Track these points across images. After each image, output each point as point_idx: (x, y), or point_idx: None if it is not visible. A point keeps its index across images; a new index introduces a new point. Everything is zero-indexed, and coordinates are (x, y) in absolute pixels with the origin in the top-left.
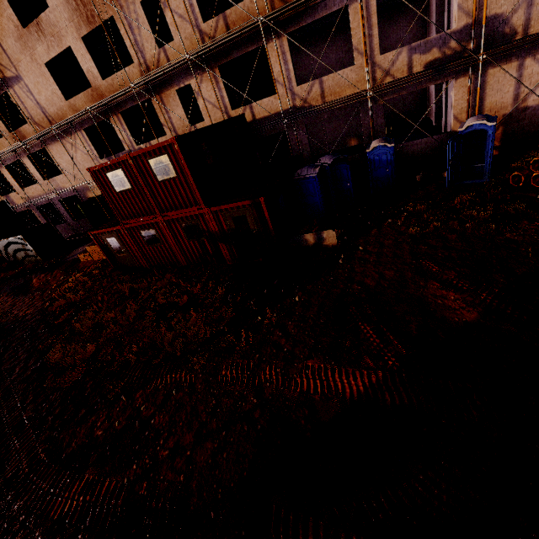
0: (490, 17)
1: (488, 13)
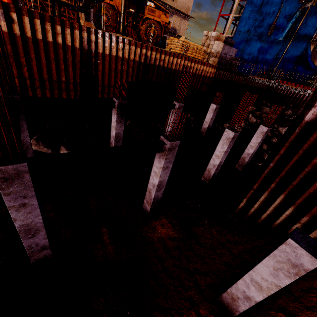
0: (175, 28)
1: (175, 28)
